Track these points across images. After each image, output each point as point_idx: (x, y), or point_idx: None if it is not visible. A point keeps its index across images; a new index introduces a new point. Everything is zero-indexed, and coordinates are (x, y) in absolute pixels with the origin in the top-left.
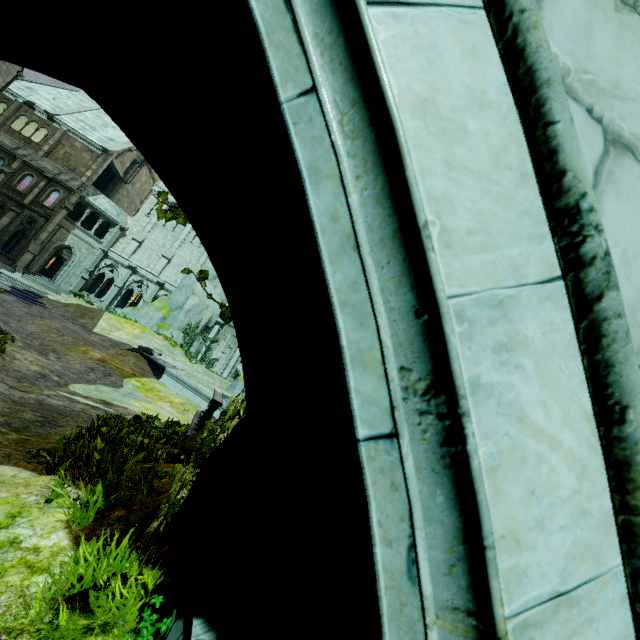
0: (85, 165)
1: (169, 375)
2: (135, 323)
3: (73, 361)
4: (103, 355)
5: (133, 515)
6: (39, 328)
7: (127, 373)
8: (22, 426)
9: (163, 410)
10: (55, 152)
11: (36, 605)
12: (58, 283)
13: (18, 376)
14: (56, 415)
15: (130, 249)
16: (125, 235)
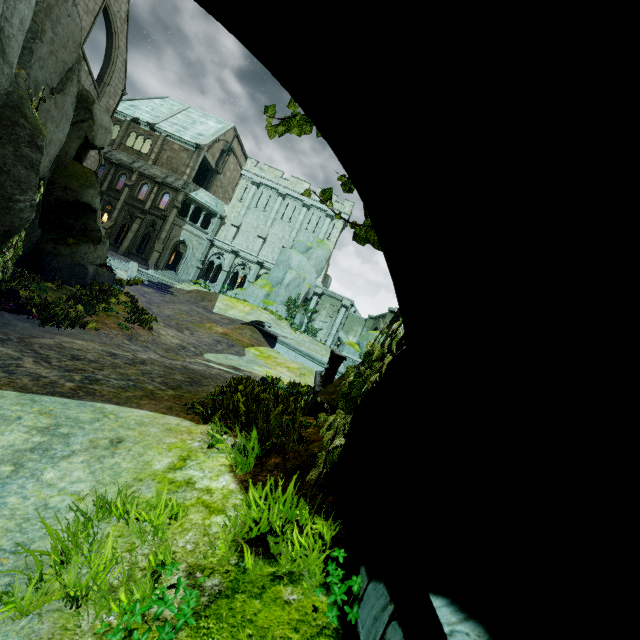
0: (184, 164)
1: (281, 343)
2: (244, 302)
3: (203, 336)
4: (224, 330)
5: (289, 463)
6: (173, 312)
7: (246, 344)
8: (176, 385)
9: (282, 374)
10: (160, 158)
11: (220, 545)
12: (180, 275)
13: (165, 348)
14: (199, 377)
15: (230, 235)
16: (225, 223)
